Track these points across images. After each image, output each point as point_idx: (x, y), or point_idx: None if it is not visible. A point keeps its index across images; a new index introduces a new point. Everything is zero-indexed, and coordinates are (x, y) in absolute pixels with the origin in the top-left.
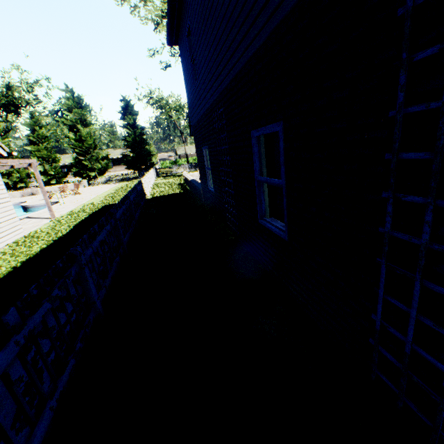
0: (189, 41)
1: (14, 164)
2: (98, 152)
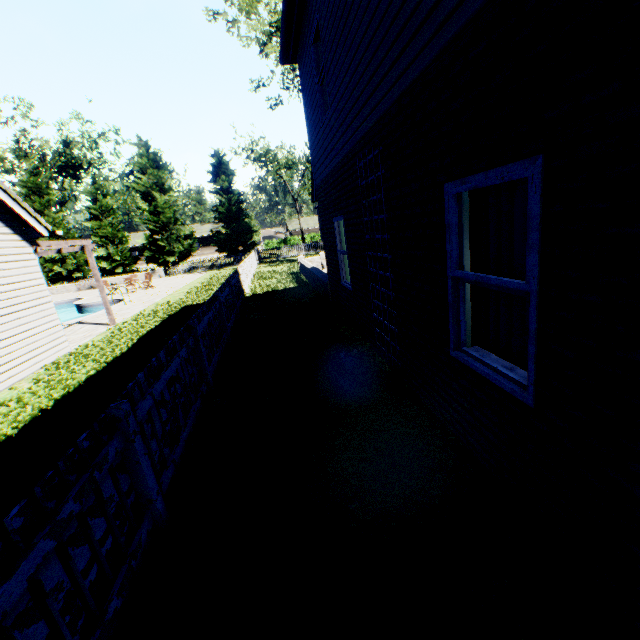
0: (316, 51)
1: (62, 247)
2: (179, 229)
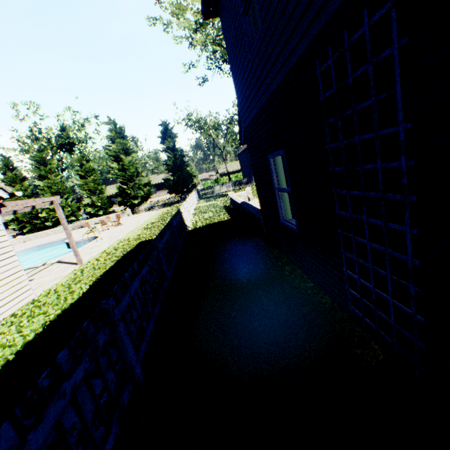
0: None
1: (35, 203)
2: (140, 180)
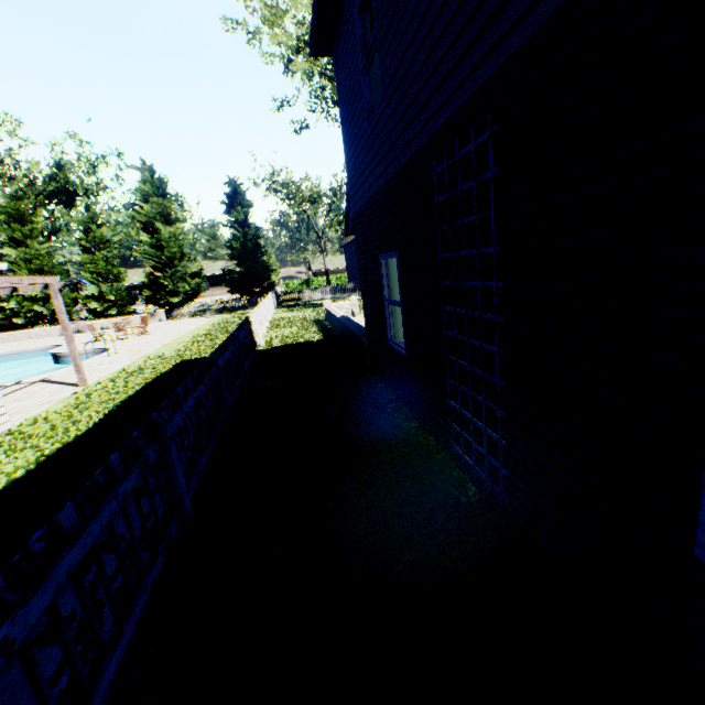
0: (362, 24)
1: (19, 284)
2: (185, 266)
